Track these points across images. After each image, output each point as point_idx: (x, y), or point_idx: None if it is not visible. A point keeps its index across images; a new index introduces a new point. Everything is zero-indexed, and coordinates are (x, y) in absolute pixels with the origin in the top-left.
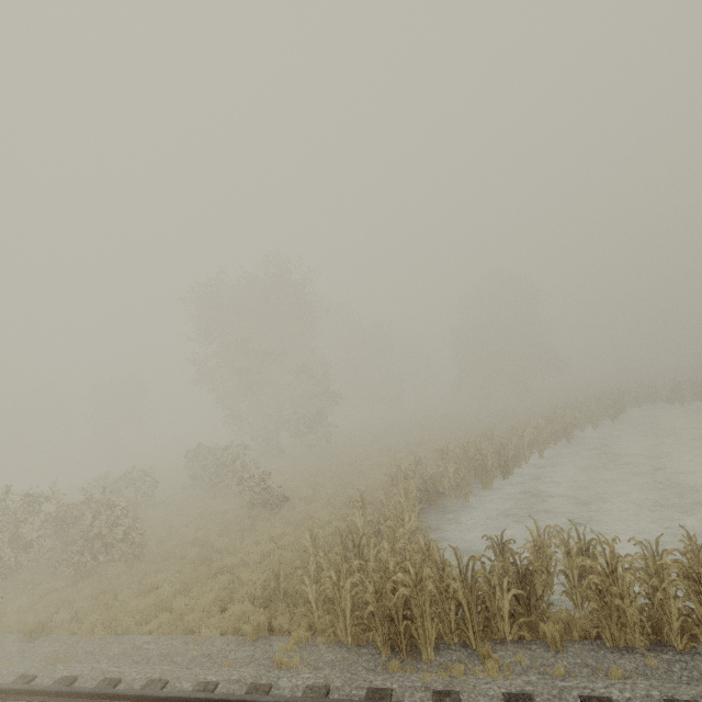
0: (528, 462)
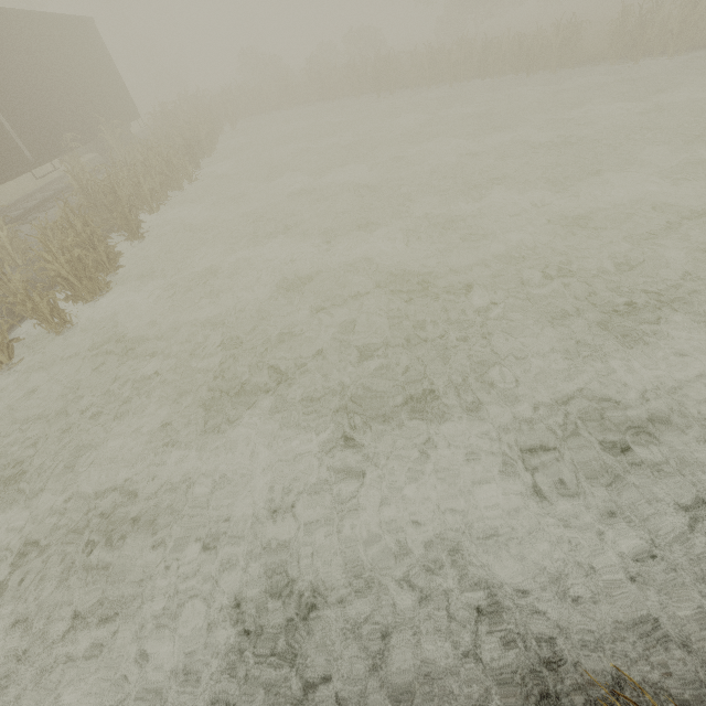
0: (428, 87)
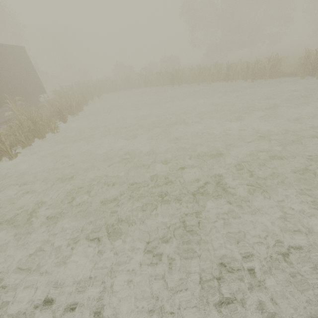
0: (198, 84)
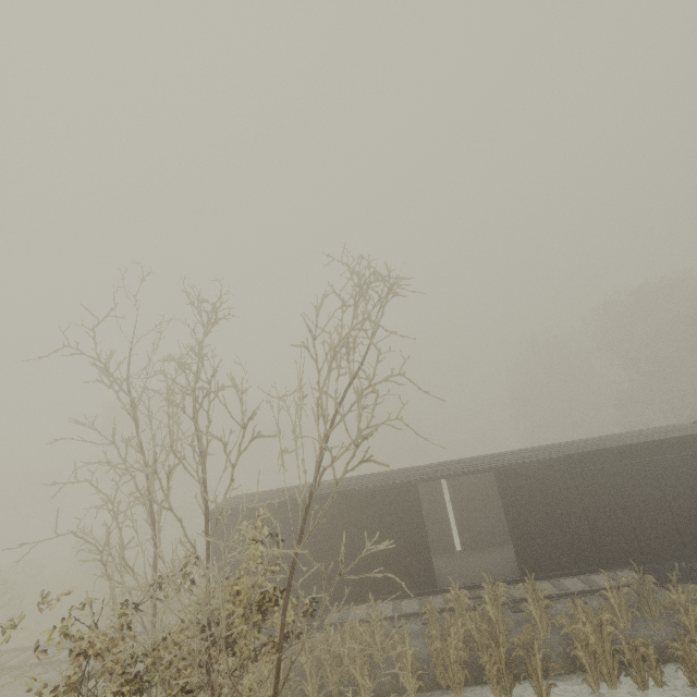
0: None
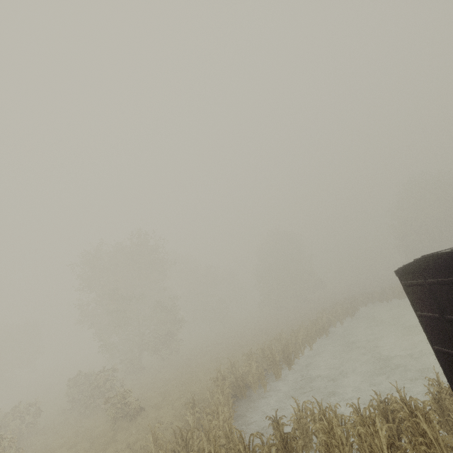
0: (303, 354)
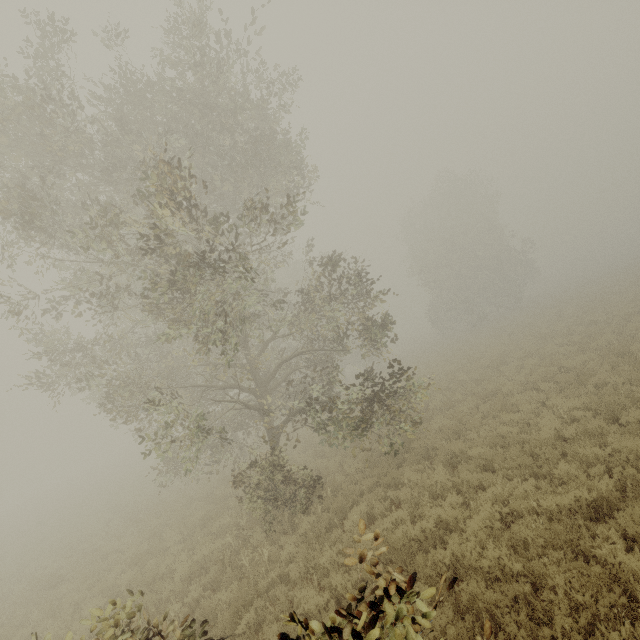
0: None
